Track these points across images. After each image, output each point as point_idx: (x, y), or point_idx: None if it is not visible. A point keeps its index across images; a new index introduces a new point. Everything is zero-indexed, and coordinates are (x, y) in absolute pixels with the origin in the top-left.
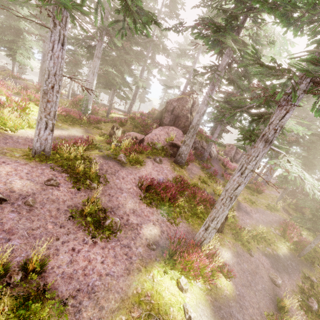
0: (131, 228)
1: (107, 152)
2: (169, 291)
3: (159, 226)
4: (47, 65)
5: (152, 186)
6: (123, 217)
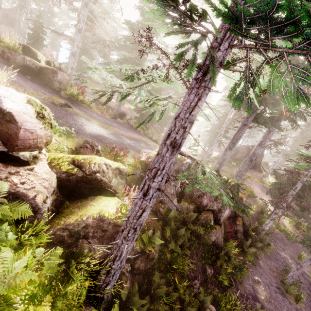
0: None
1: None
2: None
3: None
4: None
5: None
6: None
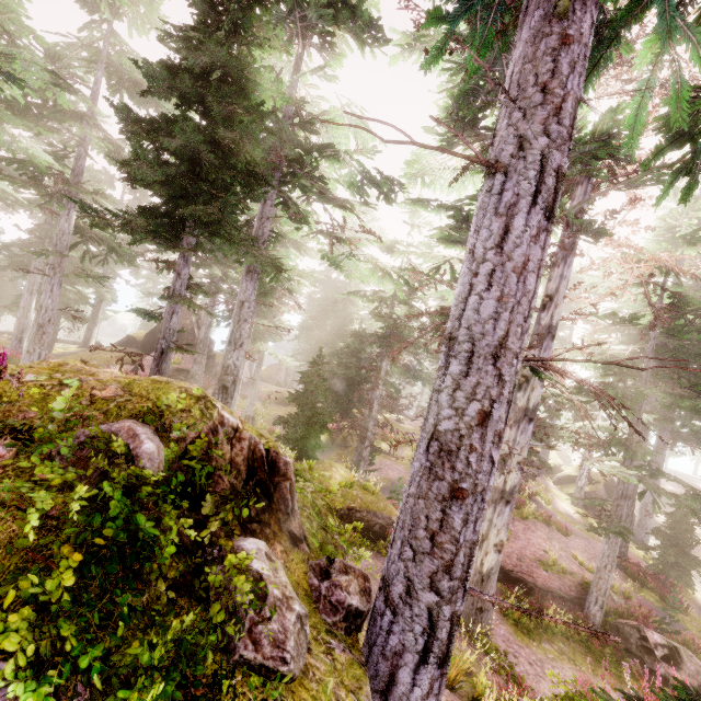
0: None
1: None
2: None
3: None
4: (45, 303)
5: None
6: None
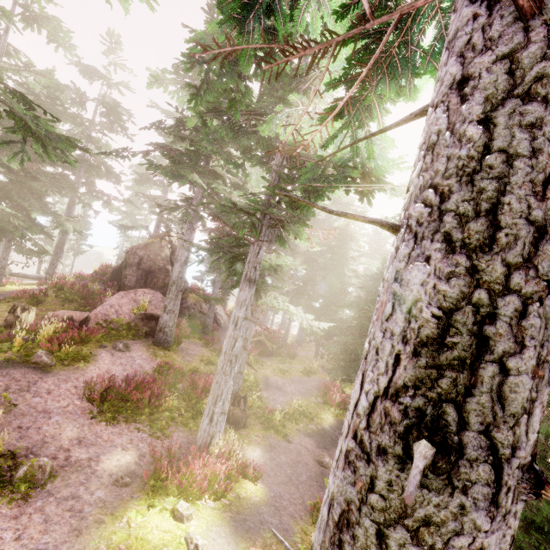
0: (77, 469)
1: (4, 356)
2: (160, 529)
3: (136, 449)
4: None
5: (113, 390)
6: (57, 456)
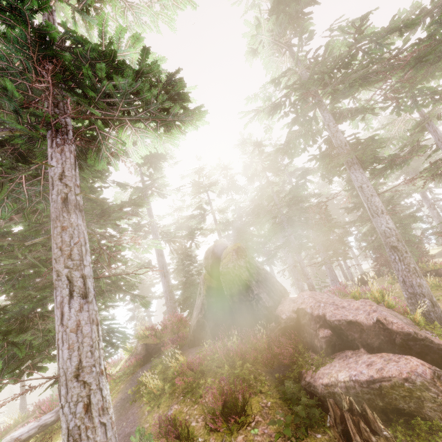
0: None
1: None
2: None
3: None
4: None
5: None
6: None
